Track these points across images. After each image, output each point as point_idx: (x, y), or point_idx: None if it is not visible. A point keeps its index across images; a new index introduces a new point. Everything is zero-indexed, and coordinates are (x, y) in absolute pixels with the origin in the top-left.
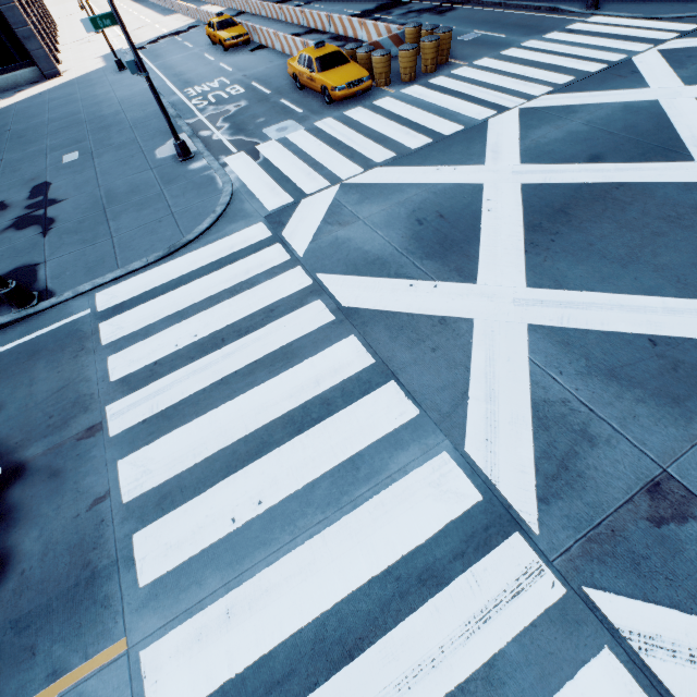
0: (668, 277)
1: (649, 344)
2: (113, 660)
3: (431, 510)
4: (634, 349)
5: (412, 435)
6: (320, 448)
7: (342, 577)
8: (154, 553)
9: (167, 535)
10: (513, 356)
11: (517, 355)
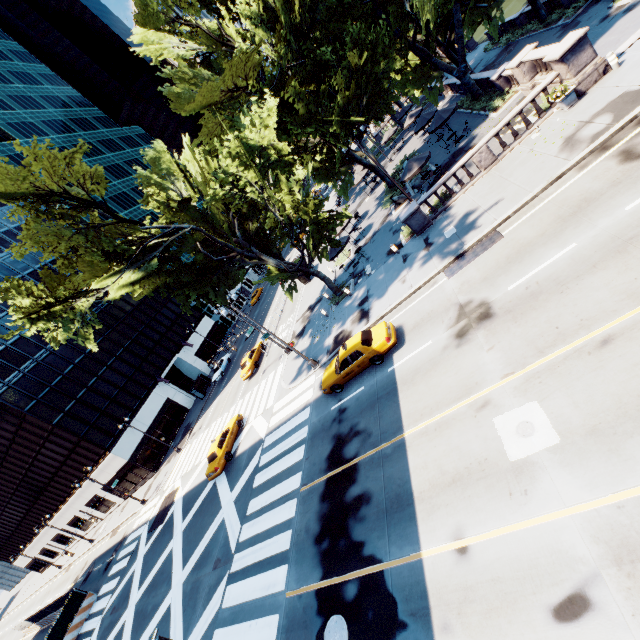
0: (164, 635)
1: (185, 610)
2: (289, 590)
3: (233, 589)
4: (187, 611)
5: (221, 621)
6: (232, 637)
7: (251, 582)
8: (273, 626)
9: (269, 632)
10: (194, 634)
11: (193, 634)
